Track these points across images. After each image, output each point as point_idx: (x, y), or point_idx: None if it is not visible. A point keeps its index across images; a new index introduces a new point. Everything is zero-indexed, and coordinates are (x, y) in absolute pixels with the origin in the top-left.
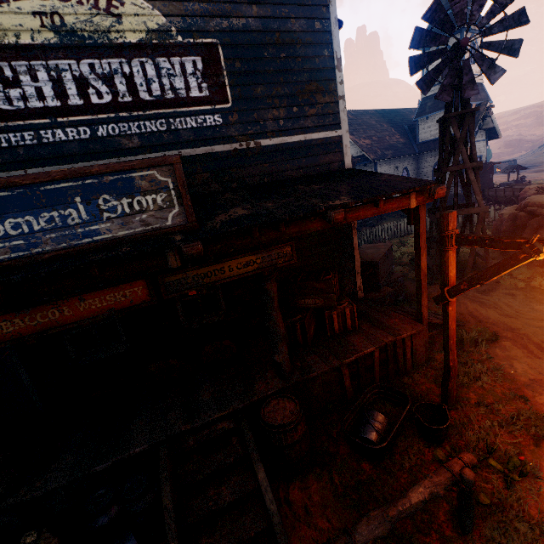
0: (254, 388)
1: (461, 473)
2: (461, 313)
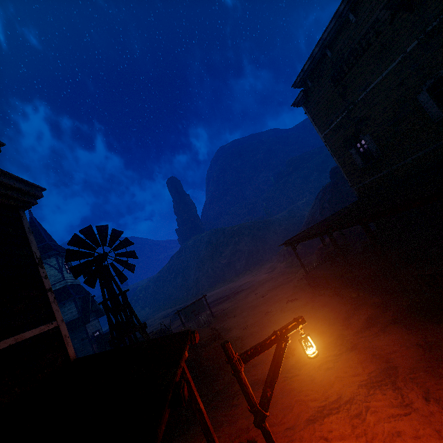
0: None
1: None
2: None
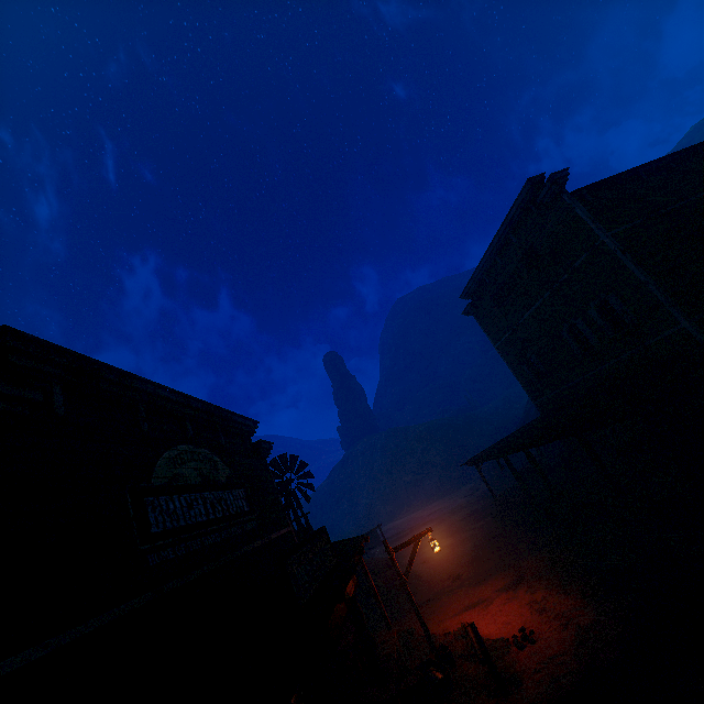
0: (384, 698)
1: (470, 623)
2: None
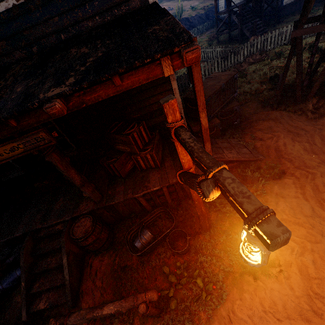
0: (79, 206)
1: (138, 305)
2: (268, 146)
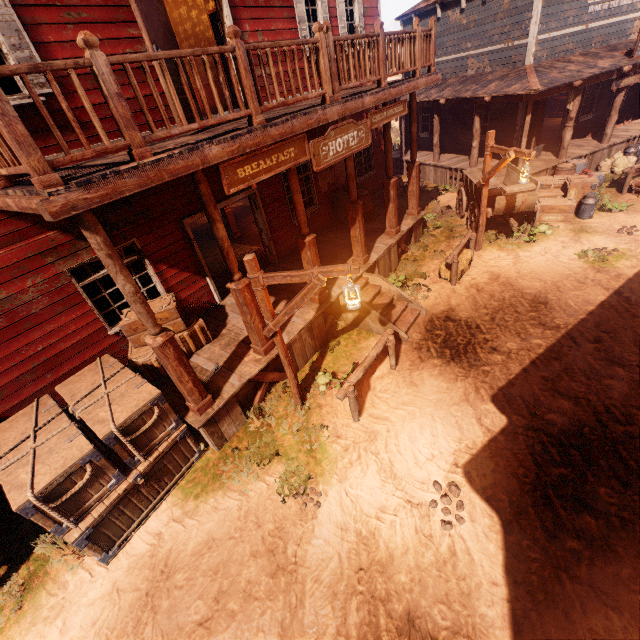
0: None
1: None
2: None
